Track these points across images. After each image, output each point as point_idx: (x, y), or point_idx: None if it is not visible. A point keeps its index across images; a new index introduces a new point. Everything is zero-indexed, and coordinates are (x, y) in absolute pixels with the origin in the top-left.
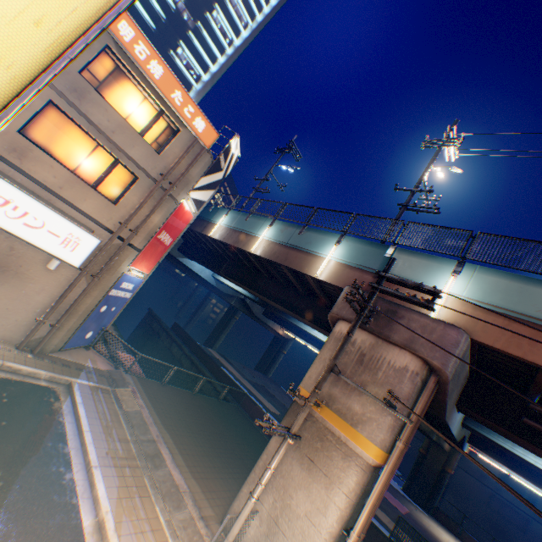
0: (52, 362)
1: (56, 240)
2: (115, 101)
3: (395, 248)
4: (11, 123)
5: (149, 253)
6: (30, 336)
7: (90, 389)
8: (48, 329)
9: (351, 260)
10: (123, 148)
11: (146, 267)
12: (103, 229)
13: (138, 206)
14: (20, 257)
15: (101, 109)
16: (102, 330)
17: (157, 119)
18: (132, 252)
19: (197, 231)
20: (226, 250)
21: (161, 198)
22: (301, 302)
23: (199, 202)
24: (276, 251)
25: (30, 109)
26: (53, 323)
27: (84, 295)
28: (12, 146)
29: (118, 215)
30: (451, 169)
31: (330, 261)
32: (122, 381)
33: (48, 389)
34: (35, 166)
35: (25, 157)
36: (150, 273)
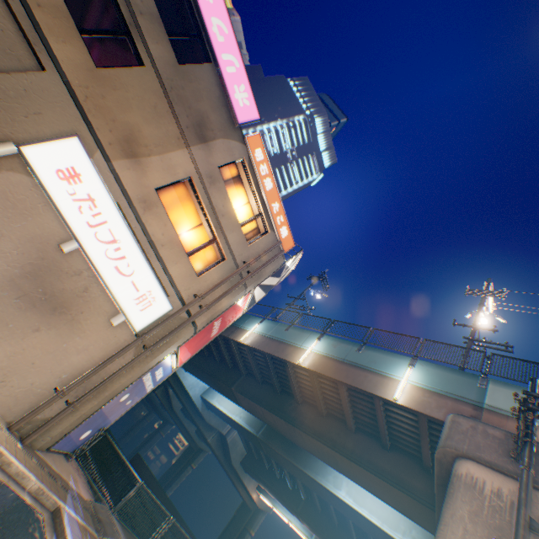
0: (40, 465)
1: (133, 292)
2: (229, 195)
3: (487, 378)
4: (154, 181)
5: (197, 338)
6: (37, 412)
7: (79, 527)
8: (58, 408)
9: (435, 385)
10: (224, 230)
11: (185, 355)
12: (177, 297)
13: (218, 283)
14: (88, 301)
15: (221, 196)
16: (100, 431)
17: (255, 218)
18: (191, 330)
19: (222, 334)
20: (252, 360)
21: (238, 282)
22: (348, 439)
23: (253, 300)
24: (331, 365)
25: (174, 177)
26: (70, 399)
27: (127, 367)
28: (144, 198)
29: (195, 287)
30: (497, 317)
31: (407, 384)
32: (110, 525)
33: (32, 511)
34: (153, 219)
35: (150, 209)
36: (178, 366)
